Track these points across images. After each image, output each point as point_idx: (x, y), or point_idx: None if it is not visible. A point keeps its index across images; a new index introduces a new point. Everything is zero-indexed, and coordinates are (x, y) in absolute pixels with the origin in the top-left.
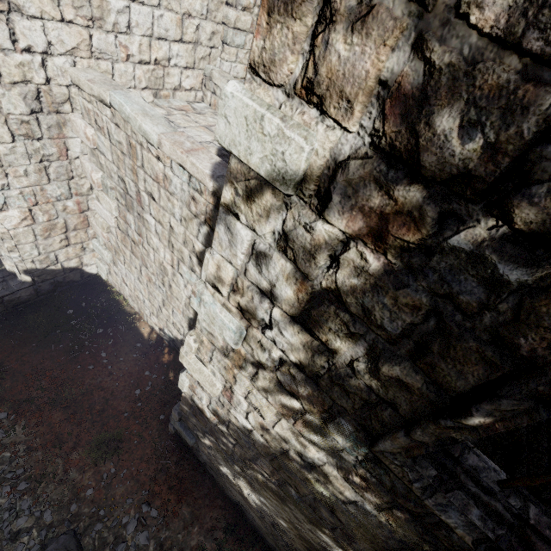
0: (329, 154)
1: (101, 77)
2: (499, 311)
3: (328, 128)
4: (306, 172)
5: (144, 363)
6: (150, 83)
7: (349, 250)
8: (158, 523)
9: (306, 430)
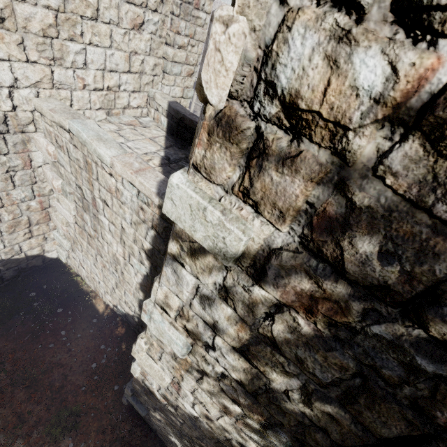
0: (264, 243)
1: (61, 105)
2: (418, 388)
3: (263, 225)
4: (244, 250)
5: (99, 338)
6: (103, 104)
7: (283, 314)
8: None
9: (246, 429)
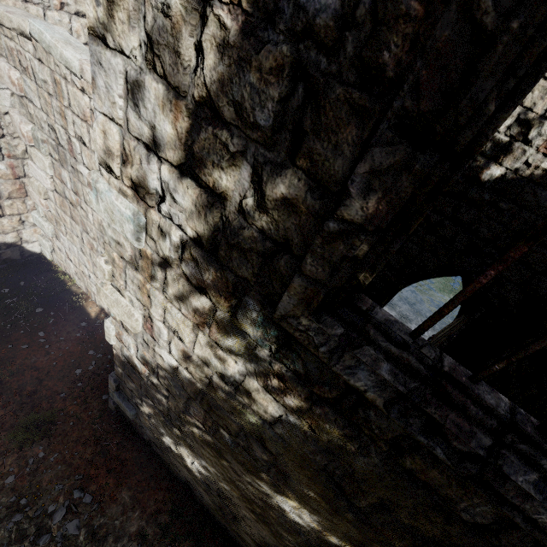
0: None
1: (24, 13)
2: (356, 16)
3: None
4: None
5: (88, 343)
6: None
7: (207, 19)
8: (92, 509)
9: (219, 334)
